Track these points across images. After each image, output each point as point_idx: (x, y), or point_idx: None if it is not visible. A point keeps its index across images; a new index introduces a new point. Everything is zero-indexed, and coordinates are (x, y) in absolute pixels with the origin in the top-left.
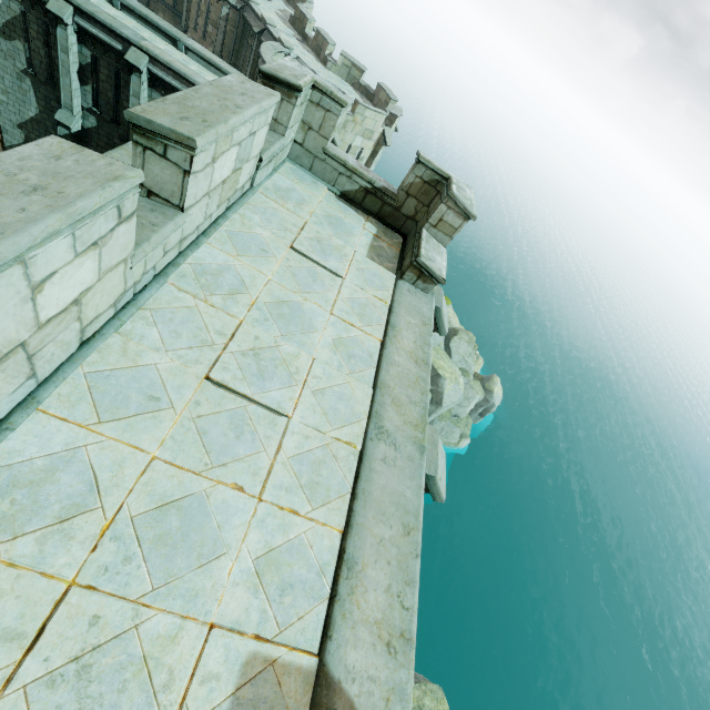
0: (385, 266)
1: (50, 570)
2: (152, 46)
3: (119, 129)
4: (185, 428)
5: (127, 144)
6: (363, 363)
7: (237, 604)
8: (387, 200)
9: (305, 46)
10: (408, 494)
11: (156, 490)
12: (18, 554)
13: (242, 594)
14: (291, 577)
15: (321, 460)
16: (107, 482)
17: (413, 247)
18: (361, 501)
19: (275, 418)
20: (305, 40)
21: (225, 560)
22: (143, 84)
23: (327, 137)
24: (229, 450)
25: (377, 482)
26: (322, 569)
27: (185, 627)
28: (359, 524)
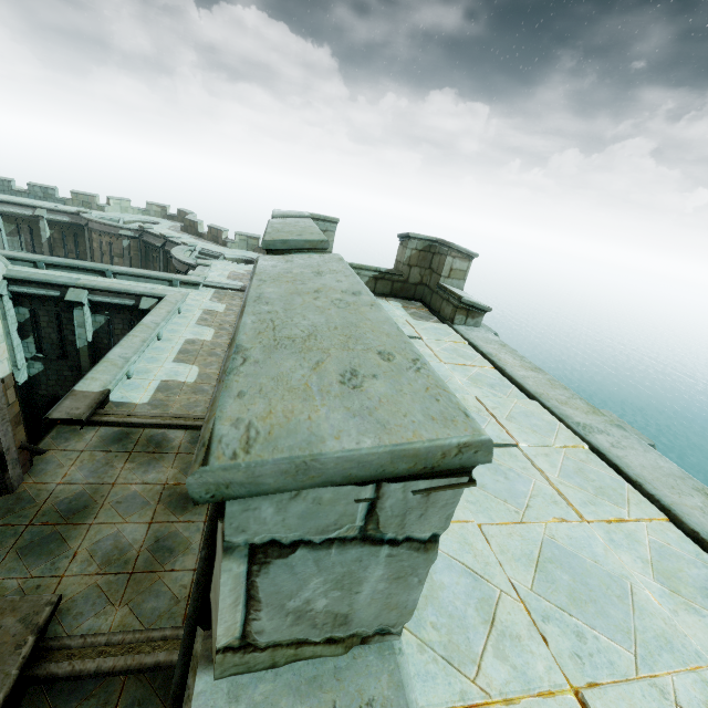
0: (432, 322)
1: (544, 685)
2: (88, 281)
3: (67, 362)
4: (466, 489)
5: (106, 357)
6: (504, 387)
7: (701, 631)
8: (395, 278)
9: (203, 240)
10: (662, 464)
11: (515, 554)
12: (500, 683)
13: (690, 619)
14: (695, 581)
15: (578, 468)
16: (476, 564)
17: (444, 298)
18: (647, 485)
19: (509, 451)
20: (201, 237)
21: (639, 592)
22: (86, 314)
23: (330, 250)
24: (515, 492)
25: (633, 464)
26: (702, 561)
27: (707, 679)
28: (672, 503)
